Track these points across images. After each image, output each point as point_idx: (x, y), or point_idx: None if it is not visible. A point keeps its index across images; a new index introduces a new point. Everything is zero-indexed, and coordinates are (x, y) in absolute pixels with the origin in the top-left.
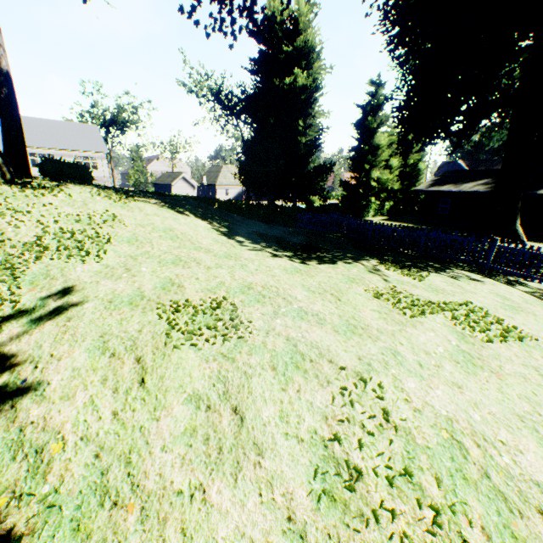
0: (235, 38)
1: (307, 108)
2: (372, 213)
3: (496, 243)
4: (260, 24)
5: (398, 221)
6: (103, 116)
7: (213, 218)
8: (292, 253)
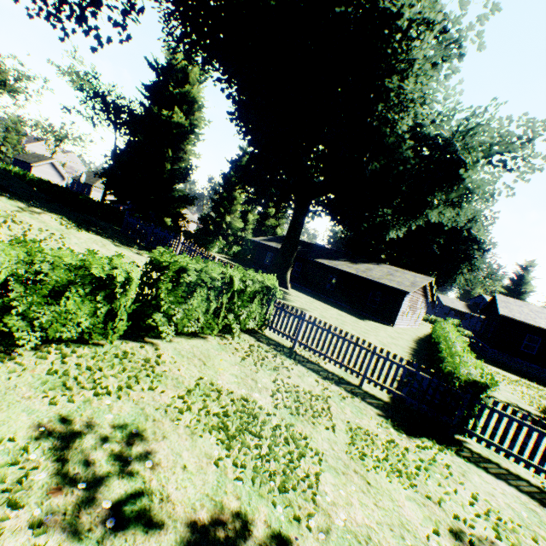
0: (68, 36)
1: (180, 142)
2: (218, 250)
3: (181, 241)
4: (95, 37)
5: (232, 260)
6: None
7: None
8: None
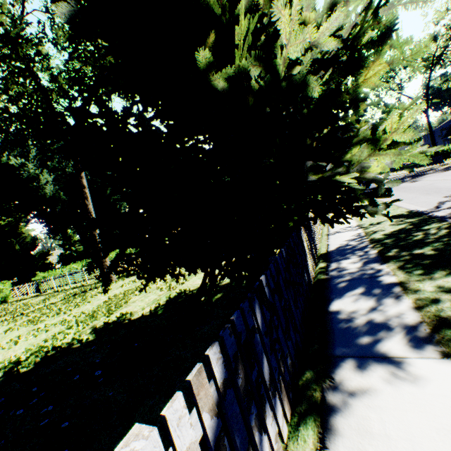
0: None
1: (16, 231)
2: None
3: None
4: None
5: None
6: None
7: None
8: None
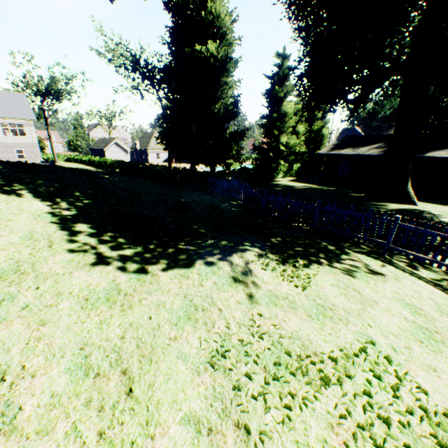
0: None
1: (219, 77)
2: (282, 174)
3: (398, 222)
4: None
5: (304, 182)
6: (37, 86)
7: (69, 195)
8: (141, 248)
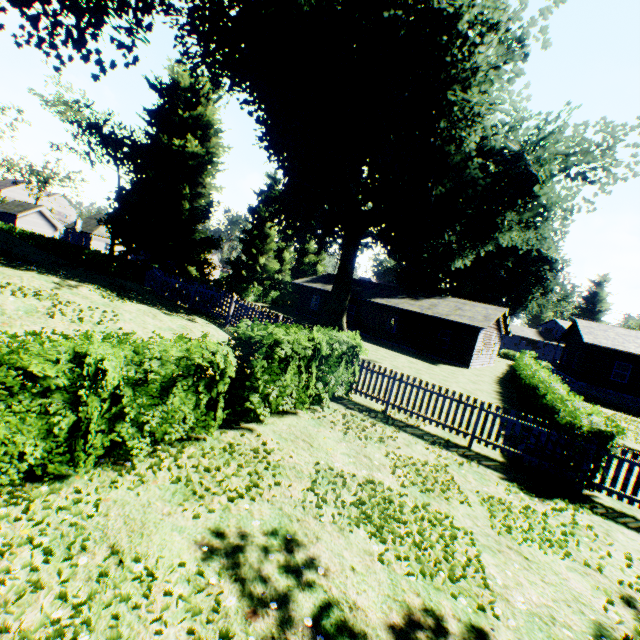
0: (64, 64)
1: (197, 175)
2: (254, 298)
3: (234, 299)
4: (96, 63)
5: (272, 309)
6: None
7: None
8: None
